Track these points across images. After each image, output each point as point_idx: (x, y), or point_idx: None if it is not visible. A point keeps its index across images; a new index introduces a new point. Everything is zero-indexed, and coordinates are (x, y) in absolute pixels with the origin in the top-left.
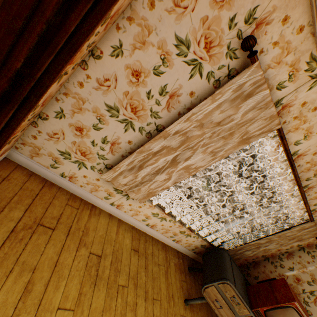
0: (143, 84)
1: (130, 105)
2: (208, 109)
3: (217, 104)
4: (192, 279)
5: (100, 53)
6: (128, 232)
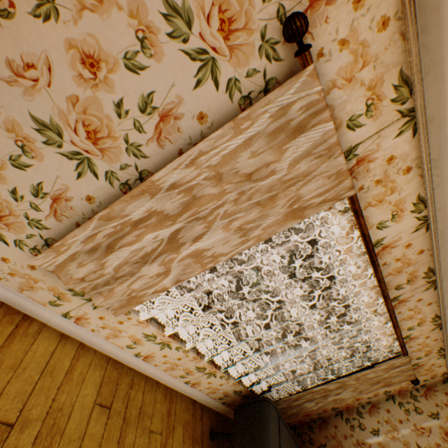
0: (107, 86)
1: (84, 124)
2: (229, 147)
3: (244, 139)
4: None
5: (10, 6)
6: (95, 369)
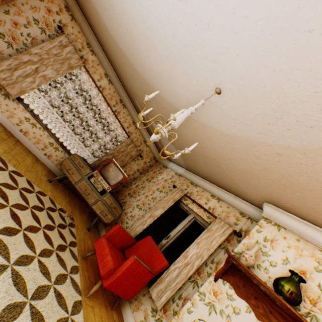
0: (19, 30)
1: (12, 36)
2: (50, 47)
3: (53, 46)
4: (61, 186)
5: None
6: (2, 127)
